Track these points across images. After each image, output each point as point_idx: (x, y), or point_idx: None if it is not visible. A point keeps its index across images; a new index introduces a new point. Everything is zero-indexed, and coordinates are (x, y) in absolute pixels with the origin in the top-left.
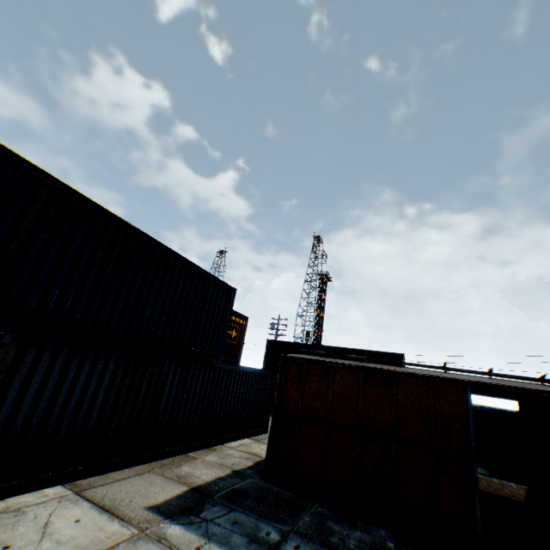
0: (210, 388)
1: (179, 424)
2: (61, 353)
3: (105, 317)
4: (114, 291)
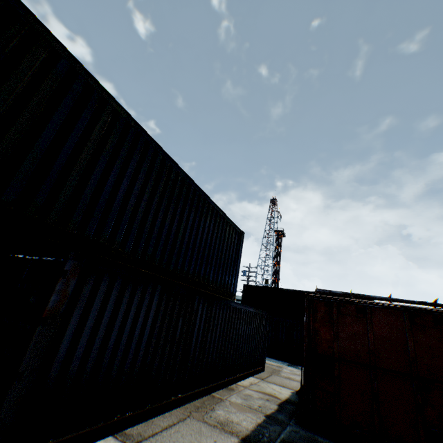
0: (226, 327)
1: (205, 363)
2: (114, 285)
3: (151, 250)
4: (159, 224)
